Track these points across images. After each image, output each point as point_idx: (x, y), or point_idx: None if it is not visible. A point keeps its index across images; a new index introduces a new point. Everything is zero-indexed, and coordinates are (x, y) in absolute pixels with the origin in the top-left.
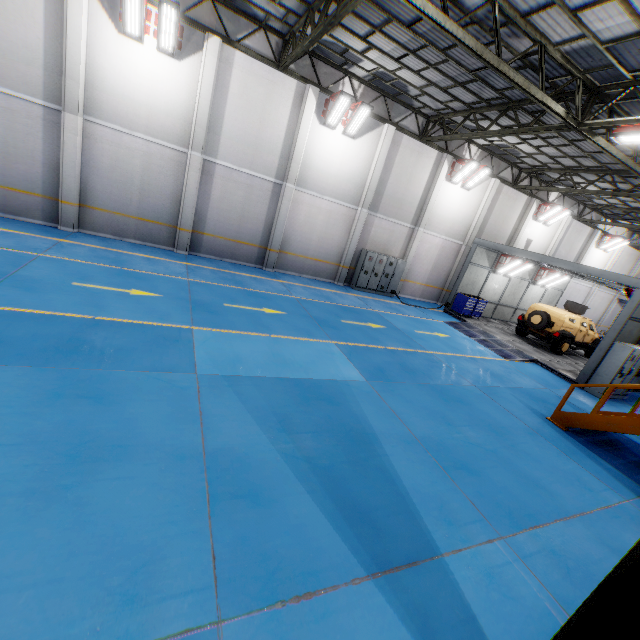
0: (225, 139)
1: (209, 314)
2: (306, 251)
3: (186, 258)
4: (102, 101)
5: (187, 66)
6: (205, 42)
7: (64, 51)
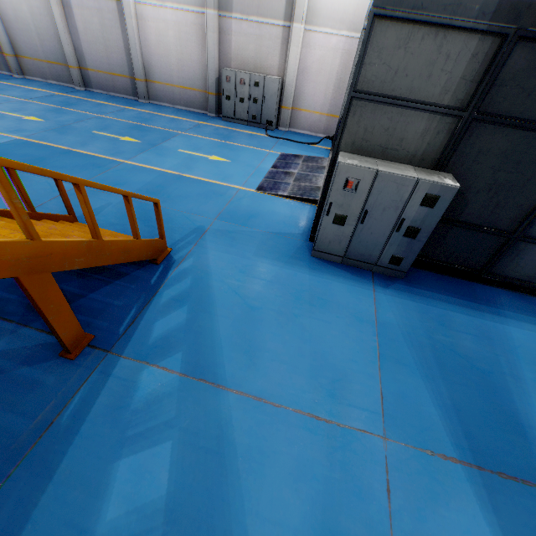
0: None
1: None
2: (170, 78)
3: (72, 91)
4: None
5: None
6: None
7: None
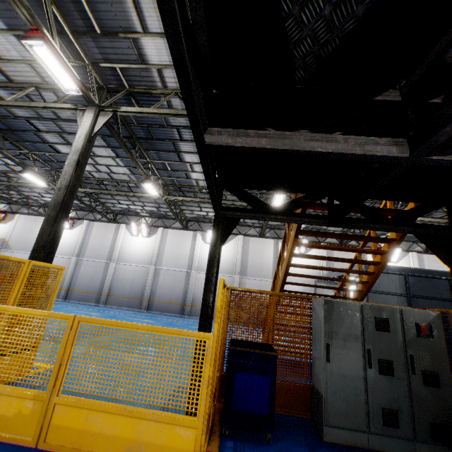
0: (165, 258)
1: (111, 317)
2: None
3: (141, 312)
4: (123, 256)
5: (152, 238)
6: (158, 230)
7: (115, 245)
